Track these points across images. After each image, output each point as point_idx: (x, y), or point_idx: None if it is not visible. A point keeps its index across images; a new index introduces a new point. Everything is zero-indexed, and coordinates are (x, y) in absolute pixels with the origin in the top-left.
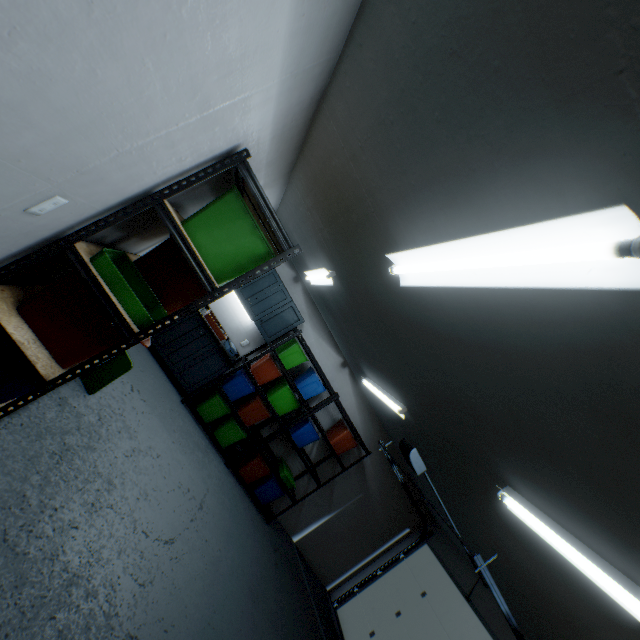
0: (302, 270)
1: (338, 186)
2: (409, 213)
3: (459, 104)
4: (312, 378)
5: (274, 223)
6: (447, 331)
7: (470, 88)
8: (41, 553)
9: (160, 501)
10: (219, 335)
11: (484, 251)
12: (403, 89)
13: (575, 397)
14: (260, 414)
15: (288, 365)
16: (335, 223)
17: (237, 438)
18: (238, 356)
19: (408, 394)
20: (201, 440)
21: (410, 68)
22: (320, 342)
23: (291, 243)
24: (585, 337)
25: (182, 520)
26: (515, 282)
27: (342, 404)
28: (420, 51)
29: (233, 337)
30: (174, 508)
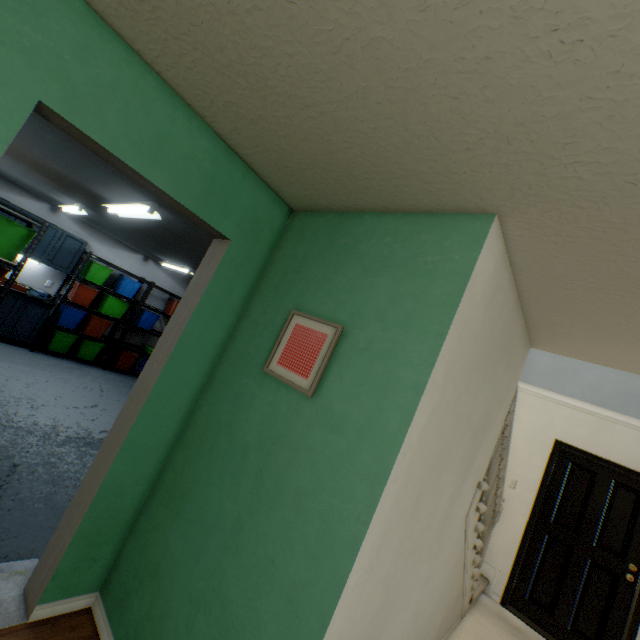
0: (54, 202)
1: (43, 167)
2: (95, 187)
3: (78, 163)
4: (126, 281)
5: (22, 216)
6: (157, 229)
7: (78, 161)
8: (28, 425)
9: (72, 396)
10: (21, 289)
11: (131, 207)
12: (49, 150)
13: (198, 242)
14: (104, 326)
15: (100, 282)
16: (57, 182)
17: (99, 350)
18: (51, 297)
19: (184, 261)
20: (71, 365)
21: (46, 146)
22: (115, 252)
23: (41, 222)
24: (178, 226)
25: (95, 398)
26: (146, 217)
27: (164, 287)
28: (46, 144)
29: (34, 285)
30: (84, 396)
